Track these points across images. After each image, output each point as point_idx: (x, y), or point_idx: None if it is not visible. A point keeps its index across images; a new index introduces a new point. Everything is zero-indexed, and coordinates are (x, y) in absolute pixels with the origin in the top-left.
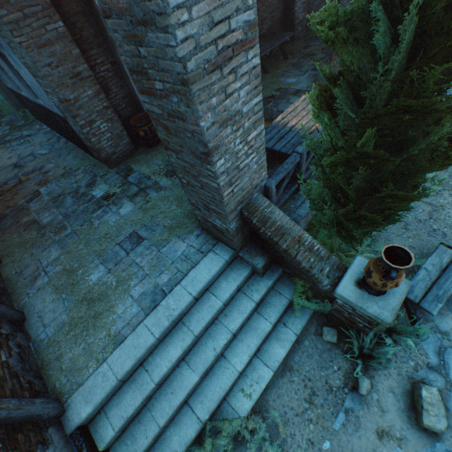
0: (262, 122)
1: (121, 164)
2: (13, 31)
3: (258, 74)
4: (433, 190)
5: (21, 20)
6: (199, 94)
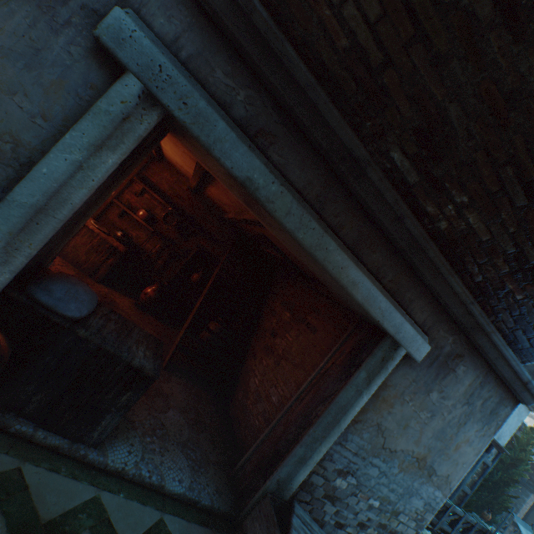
0: None
1: None
2: None
3: None
4: None
5: None
6: None
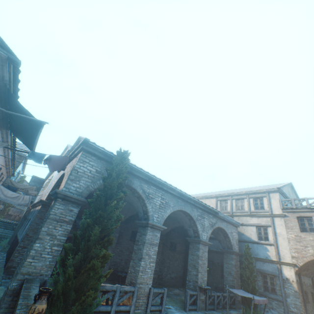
0: (62, 247)
1: (10, 275)
2: (39, 212)
3: (68, 231)
4: None
5: (44, 211)
6: (48, 222)
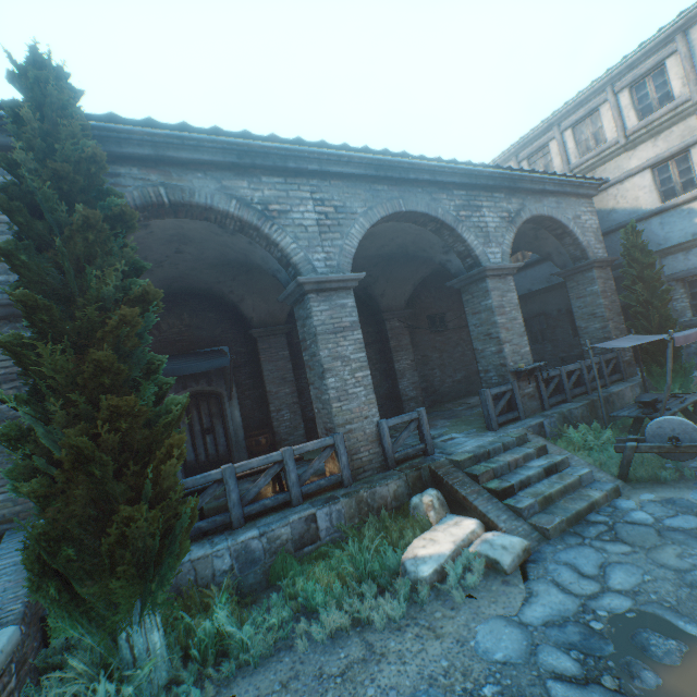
0: None
1: None
2: None
3: None
4: (395, 618)
5: None
6: None
